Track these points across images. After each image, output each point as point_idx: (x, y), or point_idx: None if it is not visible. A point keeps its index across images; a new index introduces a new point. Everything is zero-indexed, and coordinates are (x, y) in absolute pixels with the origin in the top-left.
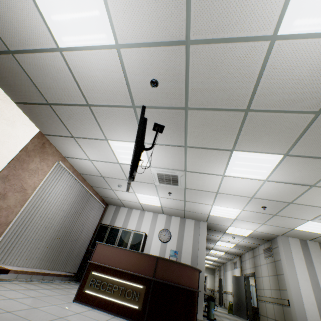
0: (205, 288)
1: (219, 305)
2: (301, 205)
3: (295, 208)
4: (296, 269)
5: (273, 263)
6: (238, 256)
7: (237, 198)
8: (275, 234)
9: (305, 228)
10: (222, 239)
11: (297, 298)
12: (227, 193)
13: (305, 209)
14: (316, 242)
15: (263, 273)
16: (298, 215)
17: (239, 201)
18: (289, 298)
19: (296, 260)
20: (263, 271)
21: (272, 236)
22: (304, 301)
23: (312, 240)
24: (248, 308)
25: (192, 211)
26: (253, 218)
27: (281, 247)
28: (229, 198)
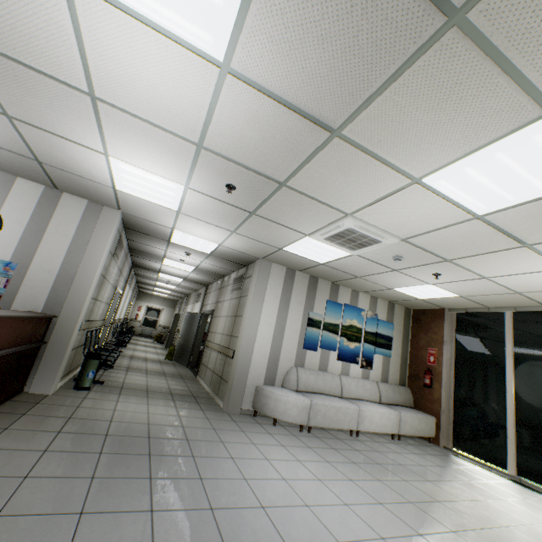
0: (156, 325)
1: (166, 347)
2: (301, 195)
3: (289, 203)
4: (264, 310)
5: (238, 299)
6: (206, 285)
7: (164, 140)
8: (254, 257)
9: (299, 251)
10: (172, 257)
11: (247, 349)
12: (129, 112)
13: (307, 208)
14: (307, 275)
15: (223, 312)
16: (292, 221)
17: (173, 156)
18: (236, 349)
19: (269, 298)
20: (224, 309)
21: (249, 259)
22: (254, 352)
23: (303, 271)
24: (193, 354)
25: (63, 168)
26: (214, 217)
27: (255, 276)
28: (142, 137)
